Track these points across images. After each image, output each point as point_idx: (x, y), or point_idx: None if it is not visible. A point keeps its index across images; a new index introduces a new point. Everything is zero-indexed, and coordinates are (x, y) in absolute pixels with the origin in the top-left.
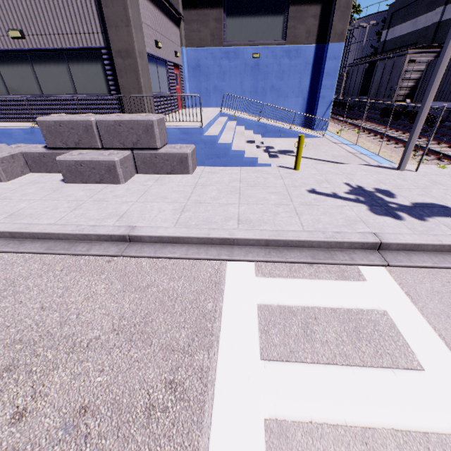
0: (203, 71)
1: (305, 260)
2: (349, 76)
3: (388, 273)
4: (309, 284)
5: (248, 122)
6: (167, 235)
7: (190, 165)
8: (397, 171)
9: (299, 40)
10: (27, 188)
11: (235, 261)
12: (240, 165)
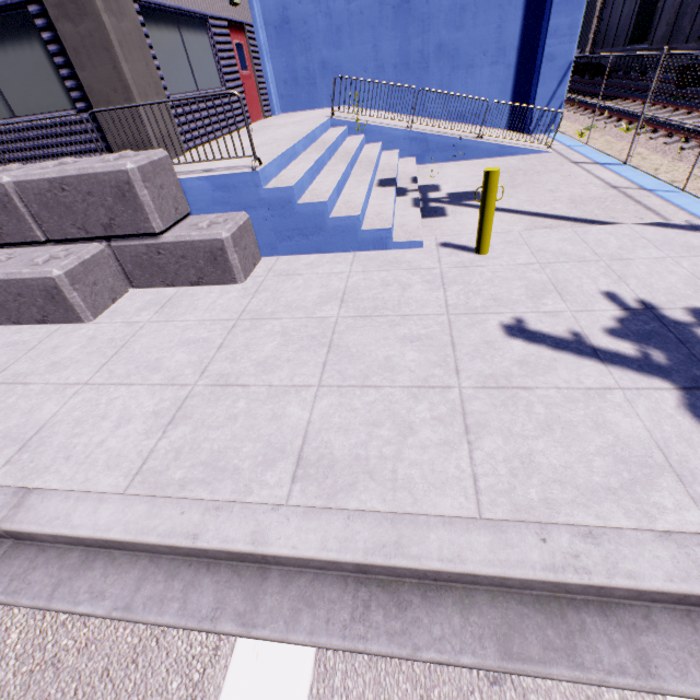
0: (296, 31)
1: (476, 662)
2: (607, 2)
3: None
4: None
5: (388, 133)
6: (88, 534)
7: (235, 263)
8: None
9: None
10: None
11: (258, 639)
12: (354, 249)
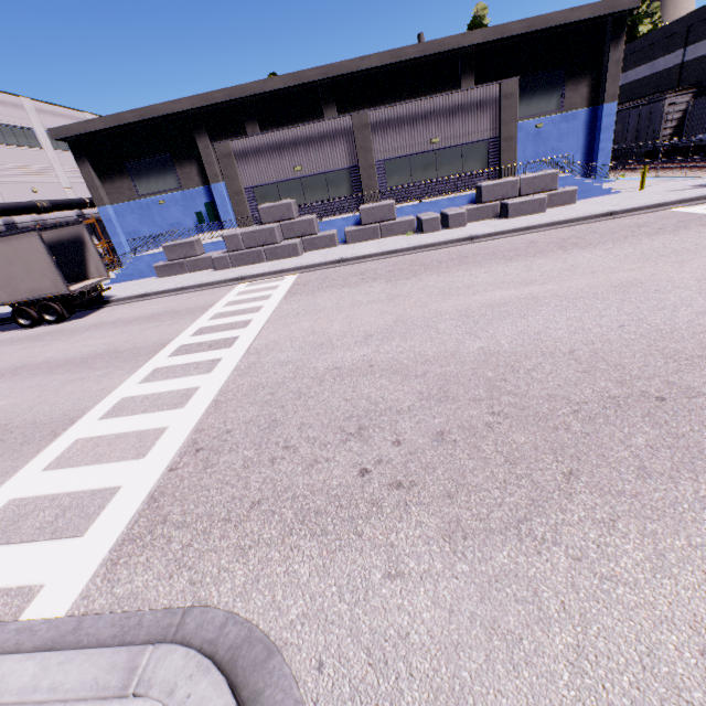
0: None
1: (704, 202)
2: None
3: None
4: None
5: None
6: (630, 208)
7: (576, 197)
8: None
9: (575, 107)
10: (492, 223)
11: (671, 209)
12: (598, 196)
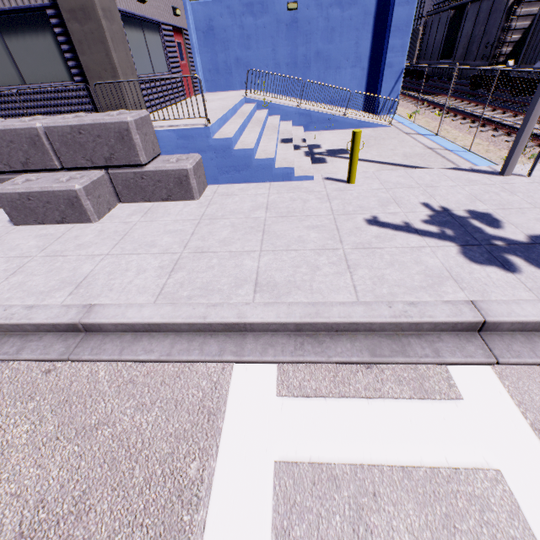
0: (218, 36)
1: (359, 359)
2: (426, 30)
3: (498, 380)
4: (365, 410)
5: (284, 109)
6: (139, 321)
7: (194, 186)
8: (501, 177)
9: None
10: None
11: (246, 362)
12: (269, 180)
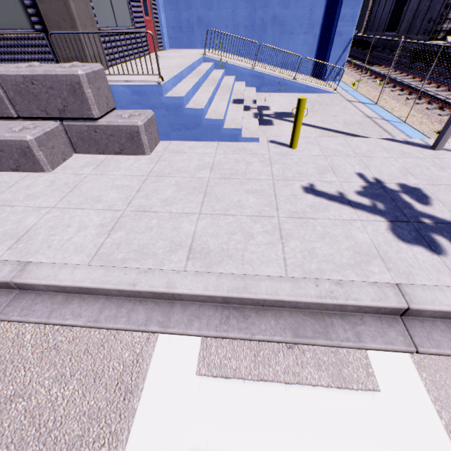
0: None
1: (282, 338)
2: (376, 3)
3: (416, 371)
4: (282, 397)
5: (239, 70)
6: (70, 284)
7: (145, 142)
8: (432, 151)
9: None
10: None
11: (171, 334)
12: (218, 140)
